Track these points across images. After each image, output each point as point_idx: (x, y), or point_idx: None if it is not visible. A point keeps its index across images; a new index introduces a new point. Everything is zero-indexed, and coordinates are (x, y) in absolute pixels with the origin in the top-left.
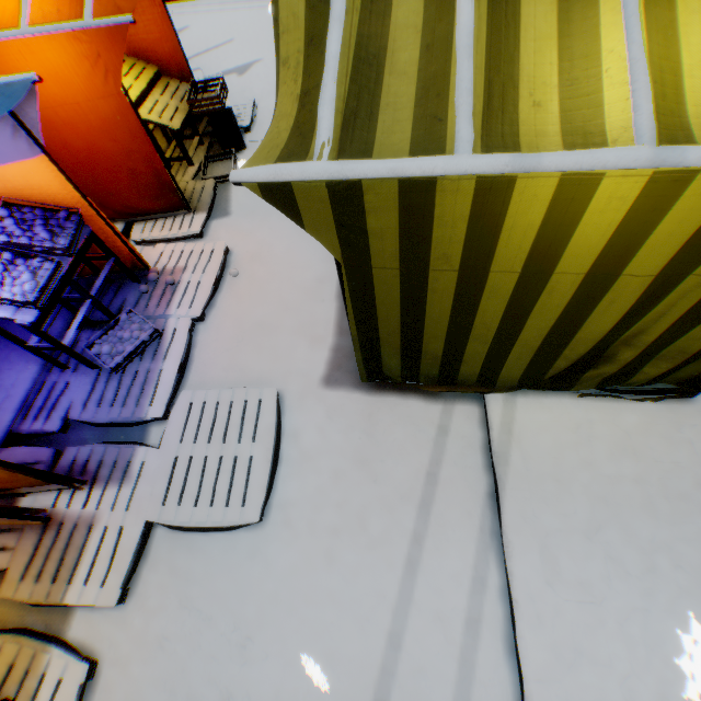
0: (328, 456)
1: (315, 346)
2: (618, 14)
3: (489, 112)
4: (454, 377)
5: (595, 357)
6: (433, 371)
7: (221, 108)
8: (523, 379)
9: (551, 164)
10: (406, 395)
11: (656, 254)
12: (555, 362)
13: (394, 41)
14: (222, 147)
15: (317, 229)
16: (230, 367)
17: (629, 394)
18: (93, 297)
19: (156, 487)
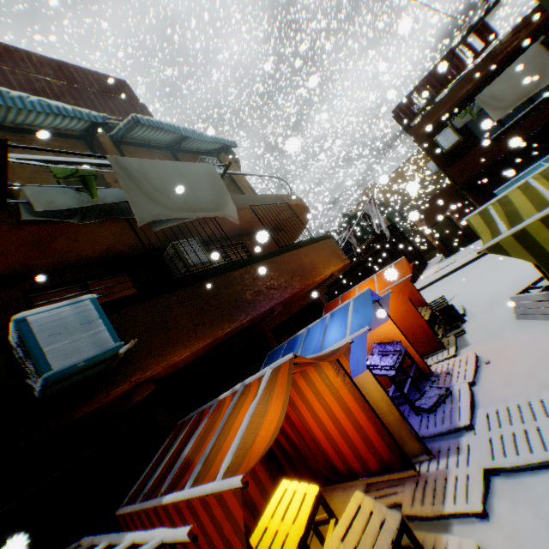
0: None
1: None
2: None
3: None
4: None
5: None
6: None
7: (446, 305)
8: None
9: None
10: None
11: None
12: None
13: (517, 206)
14: (451, 323)
15: (515, 254)
16: (505, 397)
17: None
18: (410, 376)
19: (481, 450)
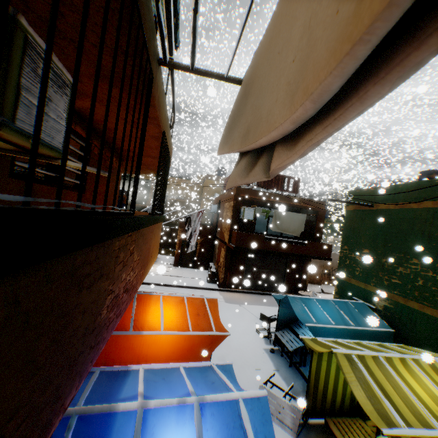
0: None
1: None
2: (431, 385)
3: (428, 411)
4: None
5: None
6: None
7: None
8: None
9: None
10: None
11: None
12: None
13: (380, 381)
14: None
15: None
16: None
17: None
18: None
19: None
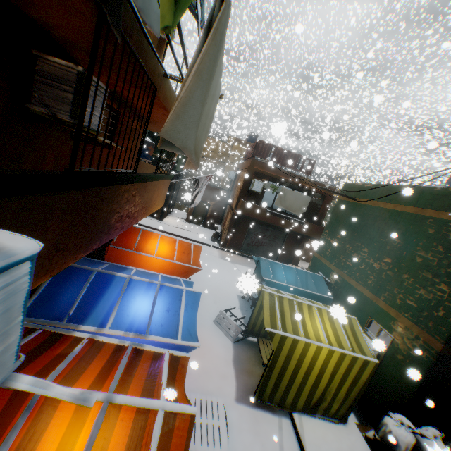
0: (244, 430)
1: (230, 384)
2: (318, 321)
3: (304, 330)
4: (283, 402)
5: (322, 398)
6: (278, 398)
7: None
8: (303, 405)
9: (316, 343)
10: (266, 410)
11: (331, 365)
12: (313, 397)
13: (285, 311)
14: None
15: (274, 342)
16: (198, 386)
17: (331, 419)
18: None
19: None
